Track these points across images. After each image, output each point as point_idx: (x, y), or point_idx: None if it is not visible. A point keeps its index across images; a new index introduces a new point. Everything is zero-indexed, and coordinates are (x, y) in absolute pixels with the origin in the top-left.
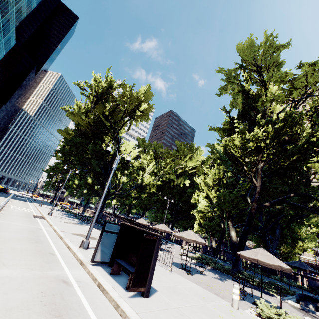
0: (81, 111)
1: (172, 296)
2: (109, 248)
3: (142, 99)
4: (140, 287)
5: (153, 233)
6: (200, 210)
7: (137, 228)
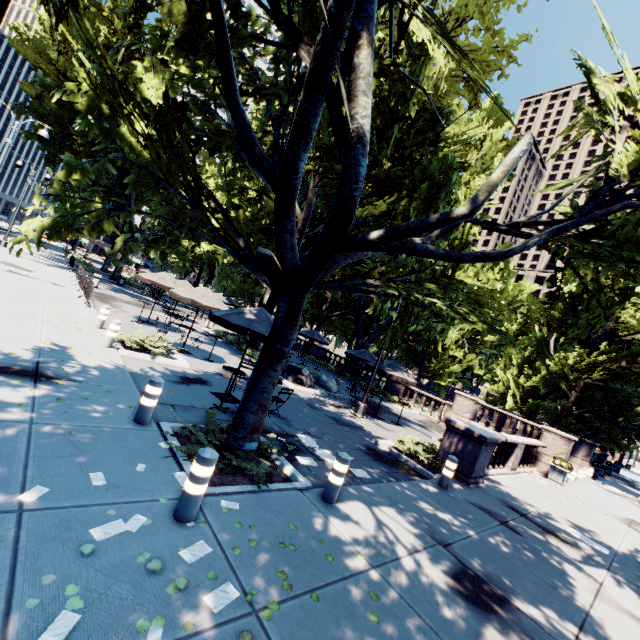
0: (53, 41)
1: None
2: None
3: None
4: None
5: None
6: (205, 250)
7: None
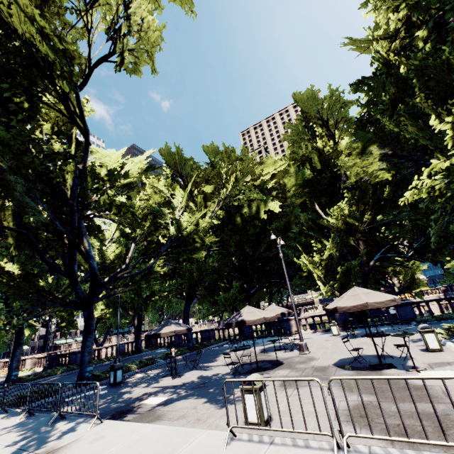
0: None
1: None
2: None
3: None
4: None
5: None
6: None
7: None
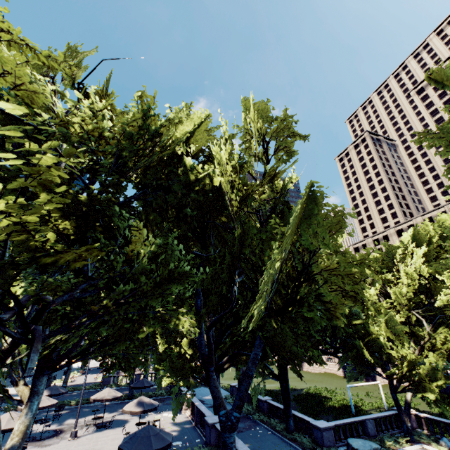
0: None
1: None
2: None
3: None
4: None
5: None
6: None
7: None
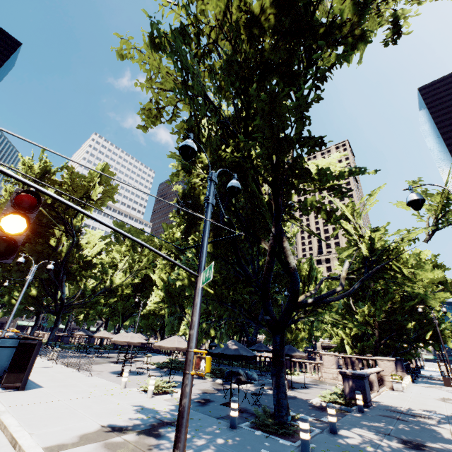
0: None
1: (56, 388)
2: (5, 362)
3: (98, 181)
4: (14, 383)
5: (38, 338)
6: (150, 309)
7: (30, 338)
